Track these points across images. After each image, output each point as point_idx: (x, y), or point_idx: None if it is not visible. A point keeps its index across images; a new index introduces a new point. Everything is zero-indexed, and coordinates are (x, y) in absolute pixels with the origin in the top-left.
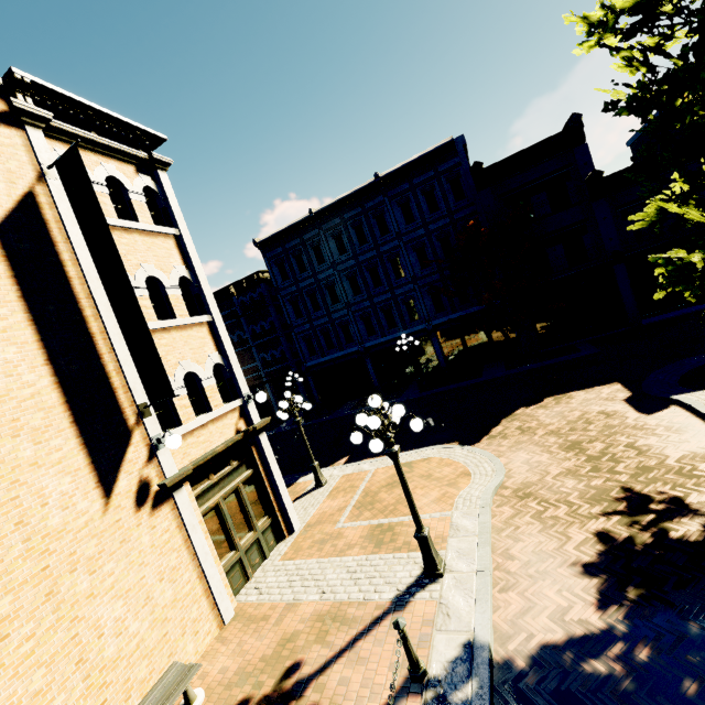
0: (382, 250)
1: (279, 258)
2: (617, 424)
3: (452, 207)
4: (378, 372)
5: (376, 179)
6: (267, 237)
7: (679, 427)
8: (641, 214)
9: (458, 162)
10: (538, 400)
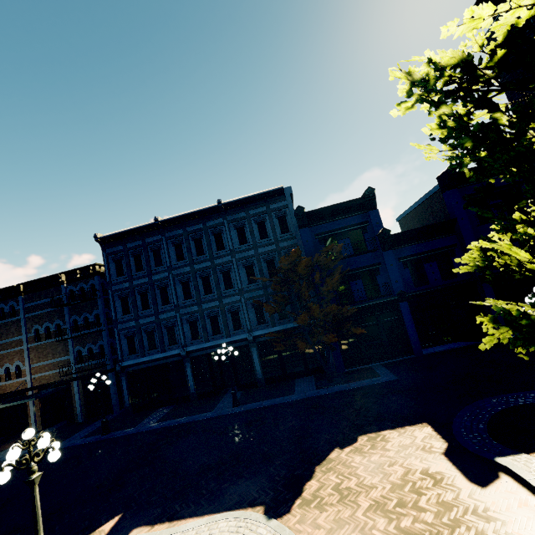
0: (216, 262)
1: (118, 254)
2: (452, 501)
3: (278, 237)
4: (196, 378)
5: (218, 203)
6: (109, 234)
7: (533, 523)
8: (466, 258)
9: (286, 204)
10: (351, 438)
